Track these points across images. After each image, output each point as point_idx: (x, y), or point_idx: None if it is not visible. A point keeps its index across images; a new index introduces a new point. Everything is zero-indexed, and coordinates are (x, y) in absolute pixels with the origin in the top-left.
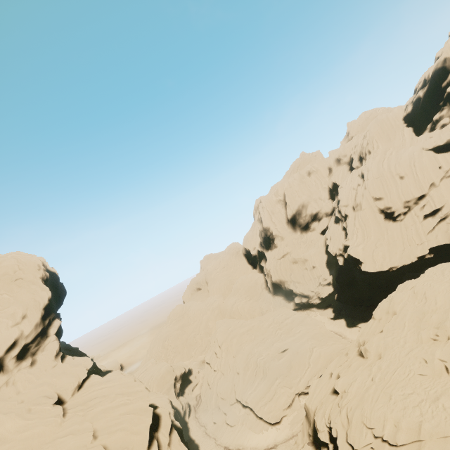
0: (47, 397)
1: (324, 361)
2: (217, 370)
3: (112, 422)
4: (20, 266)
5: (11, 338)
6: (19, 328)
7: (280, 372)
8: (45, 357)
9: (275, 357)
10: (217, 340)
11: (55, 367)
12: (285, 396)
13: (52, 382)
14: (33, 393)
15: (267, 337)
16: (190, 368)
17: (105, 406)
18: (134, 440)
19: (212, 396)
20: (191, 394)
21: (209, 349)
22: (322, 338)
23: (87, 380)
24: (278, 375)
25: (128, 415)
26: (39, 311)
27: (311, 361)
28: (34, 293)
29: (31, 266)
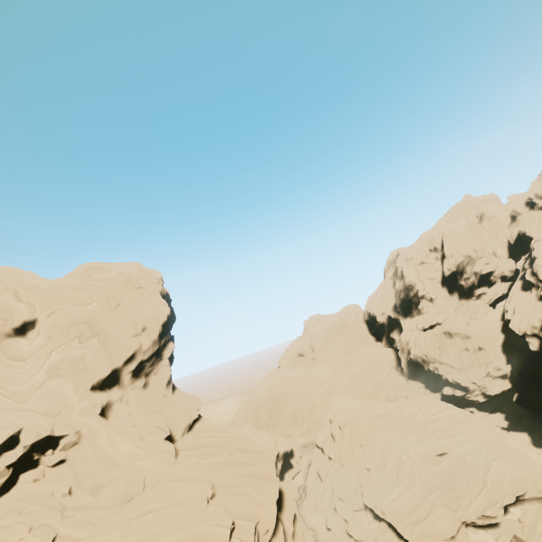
0: (159, 428)
1: (511, 484)
2: (334, 459)
3: (231, 480)
4: (142, 275)
5: (131, 349)
6: (138, 340)
7: (436, 483)
8: (157, 382)
9: (429, 460)
10: (337, 419)
11: (165, 396)
12: (448, 521)
13: (163, 413)
14: (144, 419)
15: (412, 430)
16: (292, 449)
17: (221, 459)
18: (260, 513)
19: (325, 493)
20: (291, 483)
21: (321, 430)
22: (503, 450)
23: (197, 422)
24: (434, 486)
25: (250, 477)
26: (158, 327)
27: (489, 479)
28: (154, 305)
29: (152, 277)
